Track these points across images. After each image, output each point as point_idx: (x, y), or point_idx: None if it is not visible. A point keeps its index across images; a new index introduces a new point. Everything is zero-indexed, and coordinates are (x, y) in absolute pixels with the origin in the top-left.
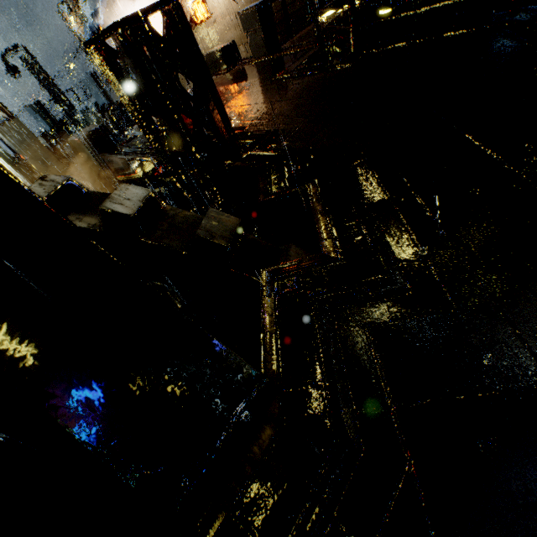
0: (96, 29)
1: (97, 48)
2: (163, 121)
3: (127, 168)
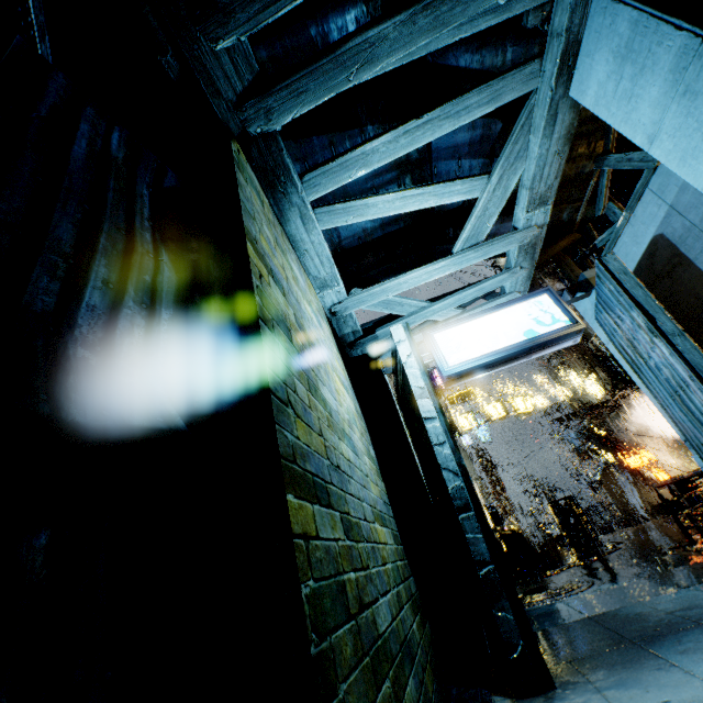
0: (593, 482)
1: (549, 505)
2: (565, 528)
3: (566, 556)
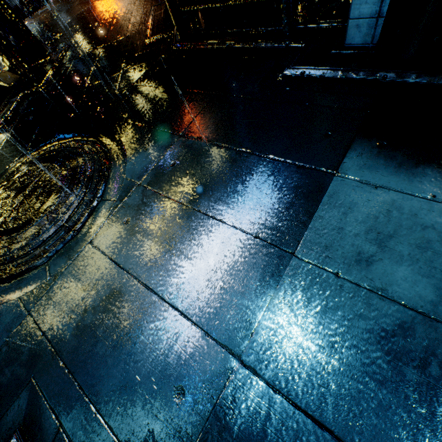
0: None
1: None
2: None
3: None
